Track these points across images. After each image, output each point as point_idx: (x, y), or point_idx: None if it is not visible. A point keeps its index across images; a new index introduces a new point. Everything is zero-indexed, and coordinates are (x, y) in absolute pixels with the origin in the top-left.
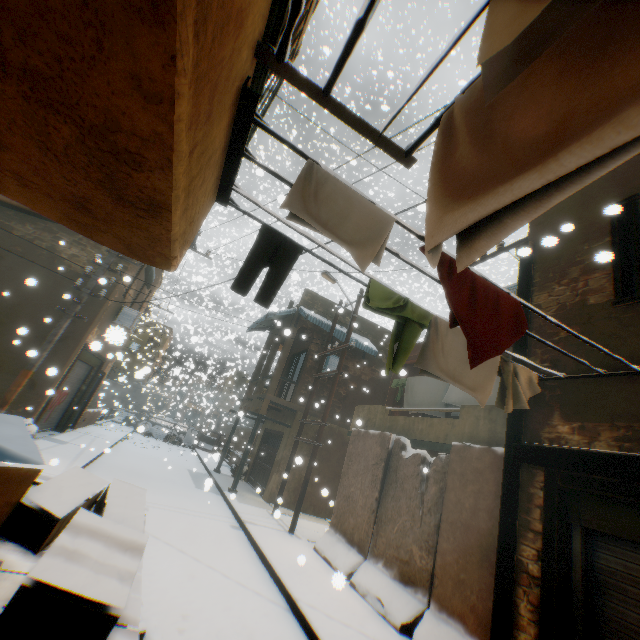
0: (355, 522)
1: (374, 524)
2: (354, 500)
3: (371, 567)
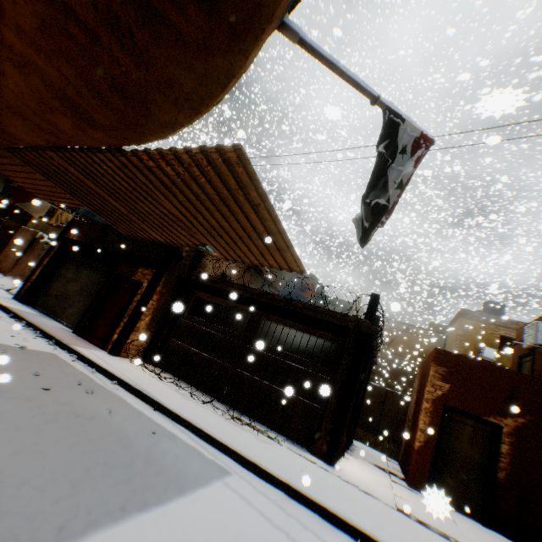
0: (7, 265)
1: (17, 265)
2: (11, 257)
3: (7, 278)
